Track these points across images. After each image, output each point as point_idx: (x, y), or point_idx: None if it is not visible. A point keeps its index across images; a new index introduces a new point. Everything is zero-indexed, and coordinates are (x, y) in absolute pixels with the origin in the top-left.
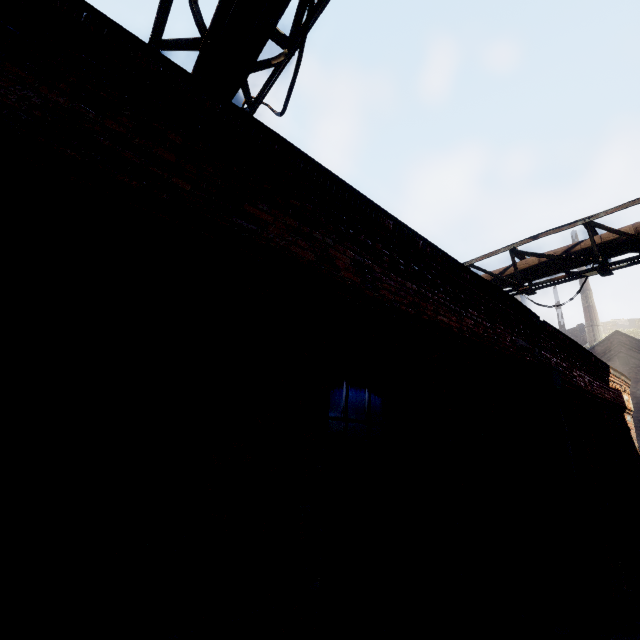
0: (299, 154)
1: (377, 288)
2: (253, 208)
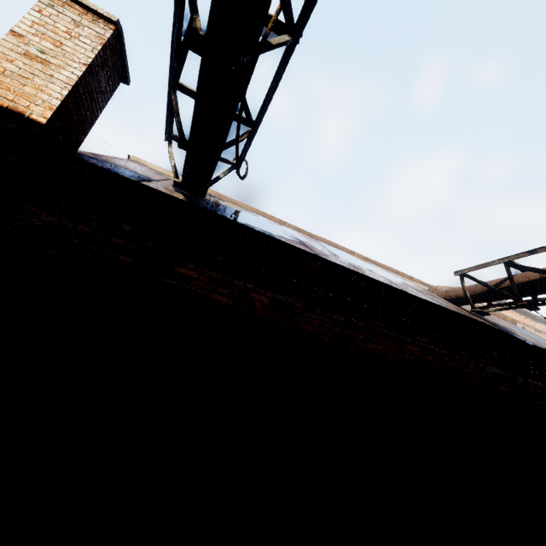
0: (226, 222)
1: (296, 322)
2: (182, 268)
